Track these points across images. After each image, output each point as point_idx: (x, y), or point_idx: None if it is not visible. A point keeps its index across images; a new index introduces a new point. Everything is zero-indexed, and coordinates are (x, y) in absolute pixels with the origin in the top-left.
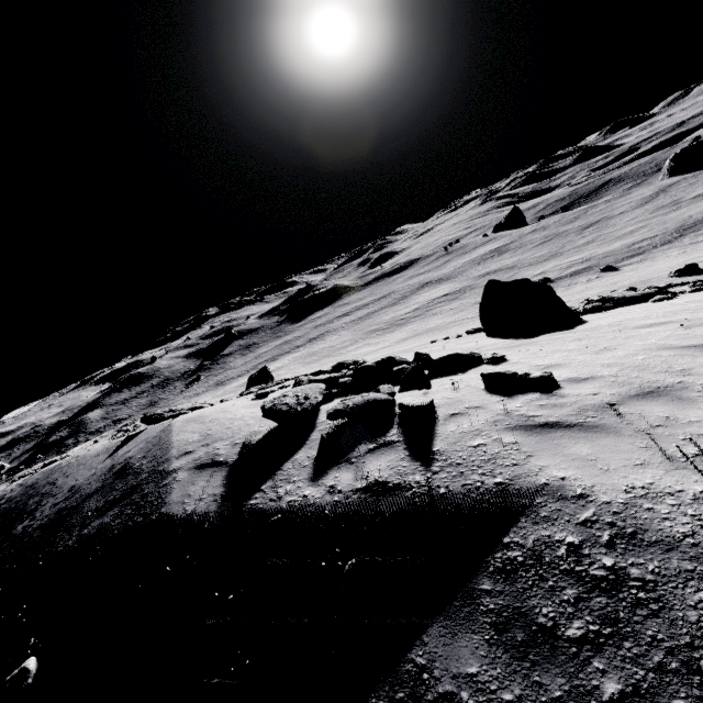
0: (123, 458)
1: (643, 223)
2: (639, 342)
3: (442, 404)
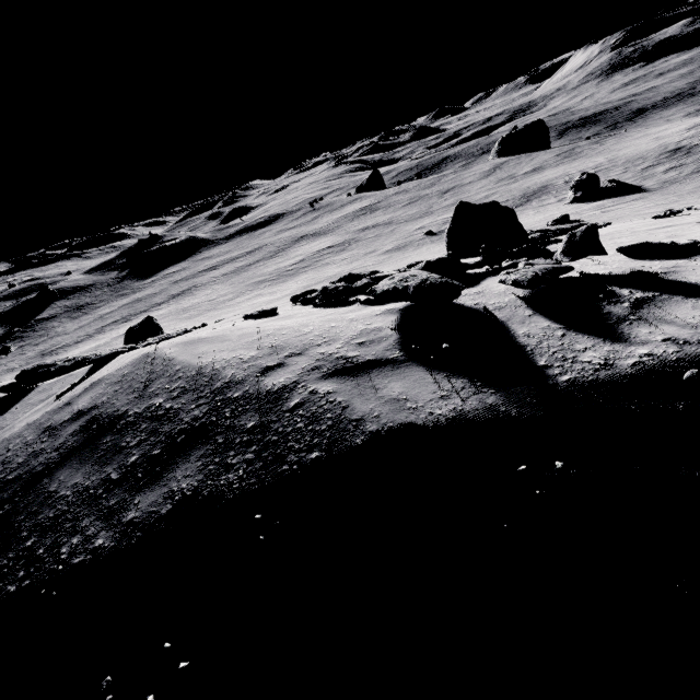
0: (69, 413)
1: (493, 191)
2: (690, 231)
3: (622, 271)
